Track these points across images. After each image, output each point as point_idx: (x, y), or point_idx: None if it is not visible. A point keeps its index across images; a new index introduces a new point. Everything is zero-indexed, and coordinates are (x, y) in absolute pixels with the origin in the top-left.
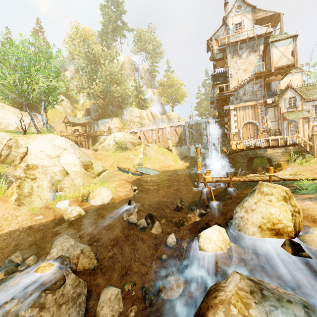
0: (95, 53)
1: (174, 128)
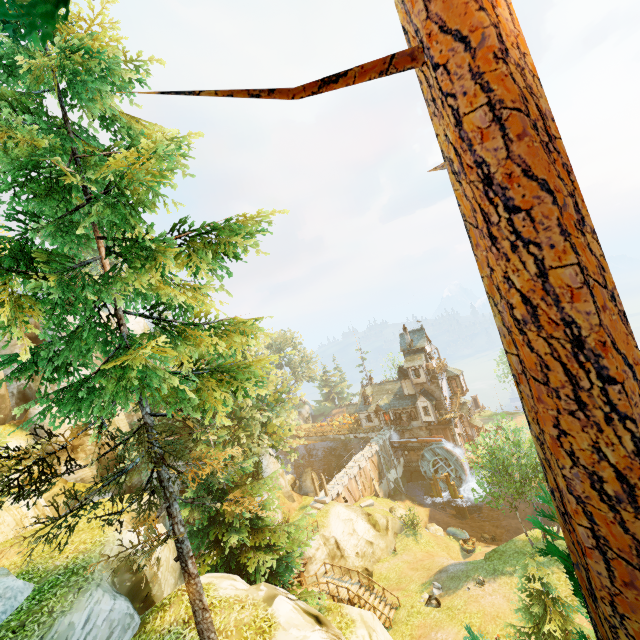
0: None
1: (371, 458)
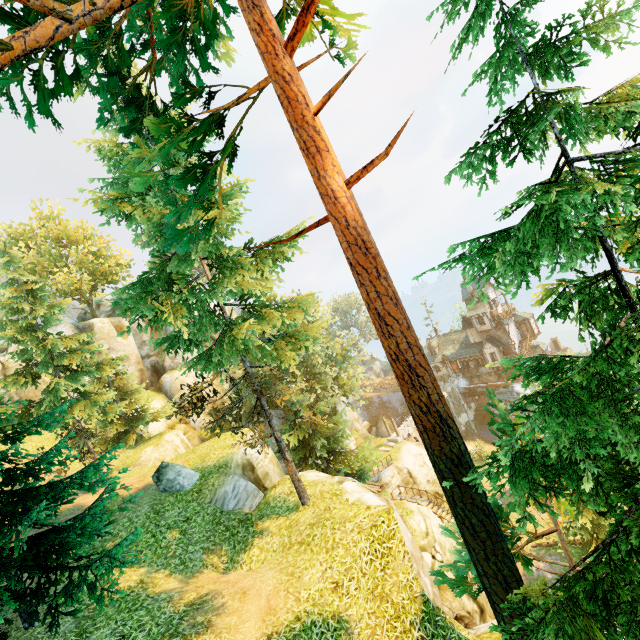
0: None
1: None
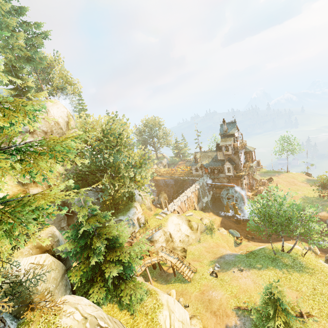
0: (115, 132)
1: (194, 192)
